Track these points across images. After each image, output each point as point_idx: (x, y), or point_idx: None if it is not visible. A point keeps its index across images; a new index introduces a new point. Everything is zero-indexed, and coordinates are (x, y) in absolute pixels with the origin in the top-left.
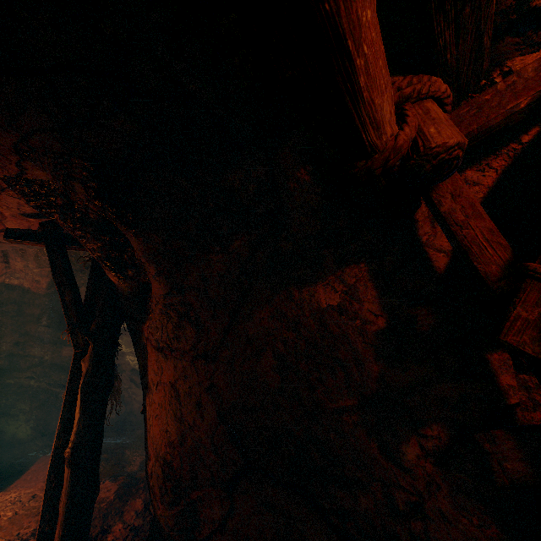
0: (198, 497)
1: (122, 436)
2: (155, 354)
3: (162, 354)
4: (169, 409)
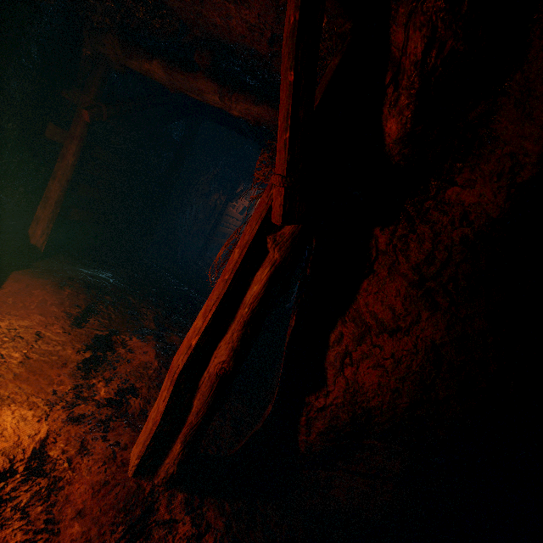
0: (369, 444)
1: (108, 272)
2: (406, 289)
3: (428, 298)
4: (416, 372)
